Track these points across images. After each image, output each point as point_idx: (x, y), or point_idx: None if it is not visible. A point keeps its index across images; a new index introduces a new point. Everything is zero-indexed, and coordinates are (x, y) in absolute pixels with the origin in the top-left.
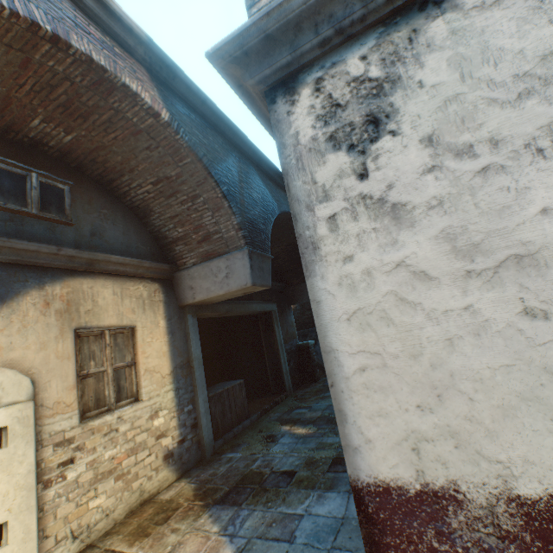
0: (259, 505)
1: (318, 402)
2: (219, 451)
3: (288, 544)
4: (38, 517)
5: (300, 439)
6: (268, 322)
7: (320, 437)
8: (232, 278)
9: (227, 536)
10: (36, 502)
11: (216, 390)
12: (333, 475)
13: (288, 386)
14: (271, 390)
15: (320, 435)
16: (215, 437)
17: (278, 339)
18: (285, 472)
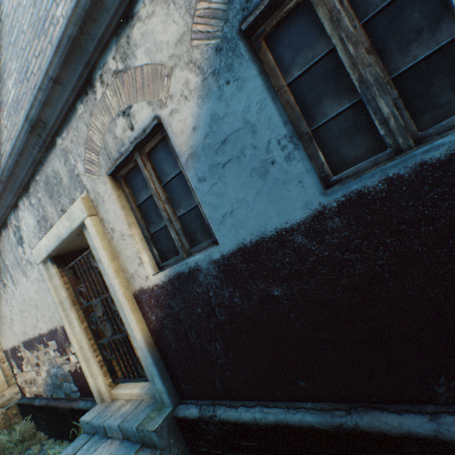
0: None
1: None
2: None
3: None
4: (4, 371)
5: None
6: None
7: None
8: None
9: None
10: (1, 367)
11: None
12: None
13: None
14: None
15: None
16: None
17: None
18: None
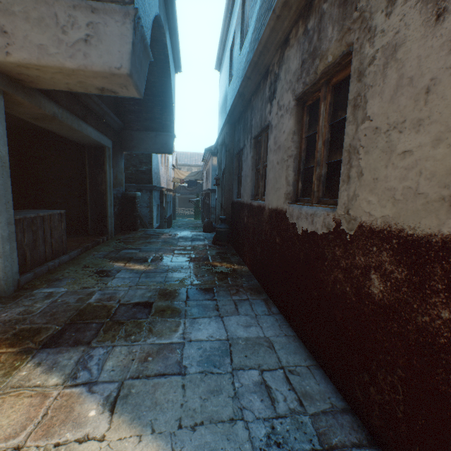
0: (119, 341)
1: (147, 245)
2: (28, 286)
3: (180, 377)
4: None
5: (142, 274)
6: (98, 159)
7: (165, 273)
8: (97, 49)
9: (81, 386)
10: None
11: (26, 214)
12: (197, 303)
13: (110, 230)
14: (89, 231)
15: (163, 271)
16: (20, 271)
17: (108, 180)
18: (139, 304)
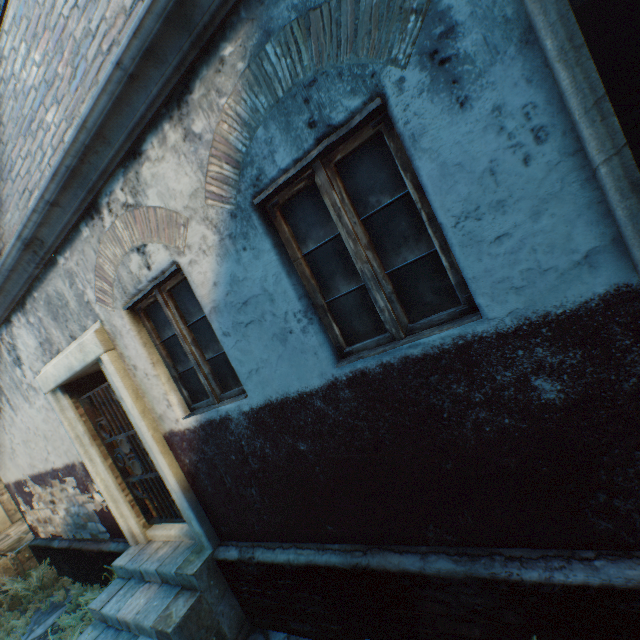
0: None
1: None
2: None
3: None
4: (3, 505)
5: None
6: None
7: None
8: None
9: None
10: None
11: None
12: None
13: None
14: None
15: None
16: None
17: None
18: None
